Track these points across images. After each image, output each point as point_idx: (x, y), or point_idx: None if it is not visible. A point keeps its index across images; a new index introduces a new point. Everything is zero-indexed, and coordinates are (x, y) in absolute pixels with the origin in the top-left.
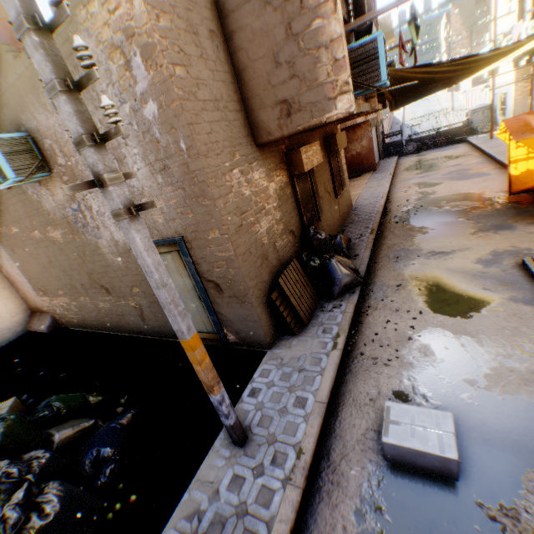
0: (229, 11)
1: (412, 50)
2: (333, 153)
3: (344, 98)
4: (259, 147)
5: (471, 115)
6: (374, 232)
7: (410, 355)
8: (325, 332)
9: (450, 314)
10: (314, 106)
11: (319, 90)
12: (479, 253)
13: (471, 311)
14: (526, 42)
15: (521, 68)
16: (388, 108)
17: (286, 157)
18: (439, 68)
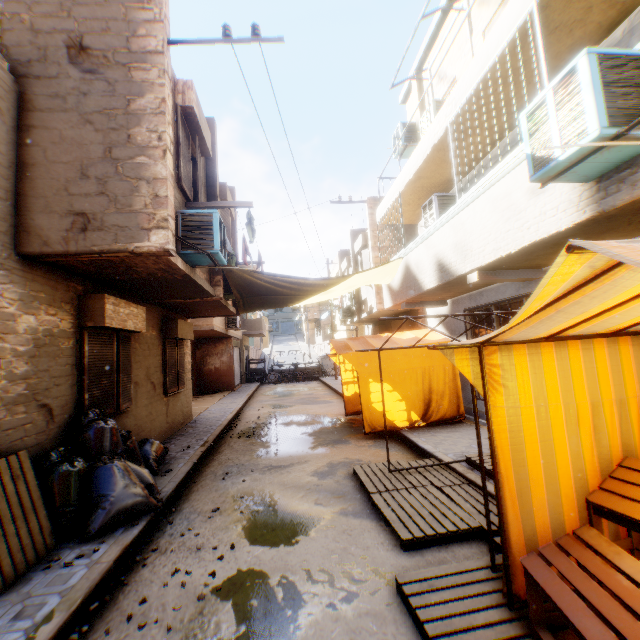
0: (38, 107)
1: (259, 264)
2: (172, 341)
3: (160, 232)
4: (27, 260)
5: (322, 360)
6: (207, 444)
7: (191, 631)
8: (22, 615)
9: (274, 542)
10: (123, 230)
11: (133, 216)
12: (317, 465)
13: (300, 533)
14: (337, 282)
15: (350, 329)
16: (257, 342)
17: (82, 300)
18: (279, 280)
